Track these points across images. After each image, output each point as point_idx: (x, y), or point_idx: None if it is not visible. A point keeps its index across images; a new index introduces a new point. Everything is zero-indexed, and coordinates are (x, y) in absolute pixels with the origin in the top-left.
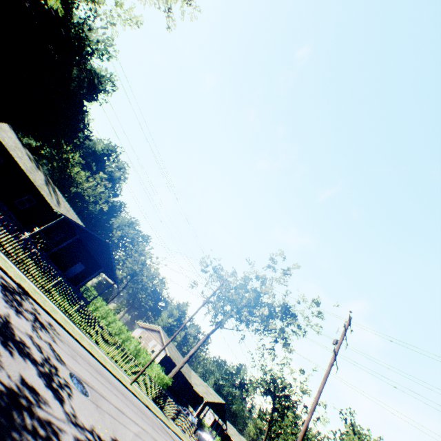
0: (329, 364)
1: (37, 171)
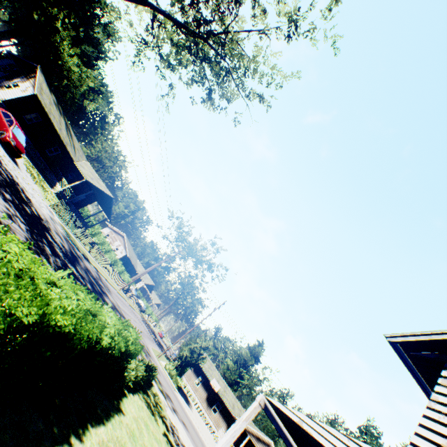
0: (208, 315)
1: (61, 120)
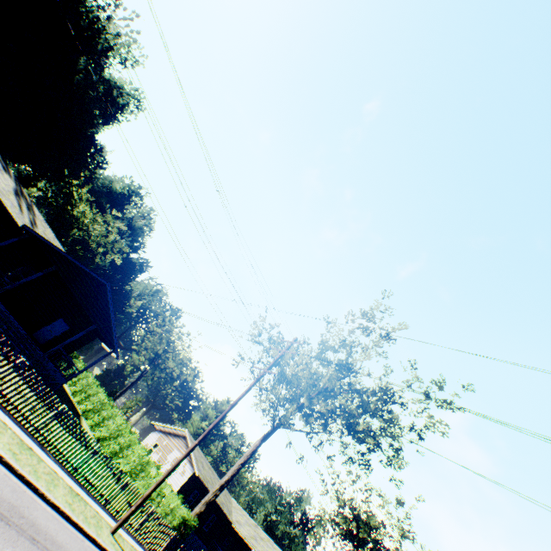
0: None
1: (2, 172)
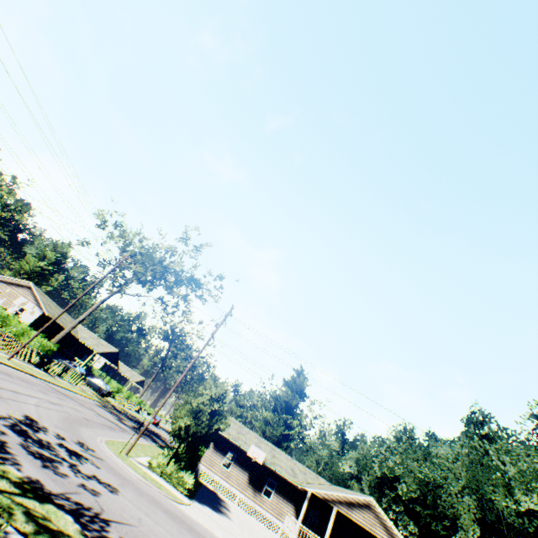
0: (208, 340)
1: None
